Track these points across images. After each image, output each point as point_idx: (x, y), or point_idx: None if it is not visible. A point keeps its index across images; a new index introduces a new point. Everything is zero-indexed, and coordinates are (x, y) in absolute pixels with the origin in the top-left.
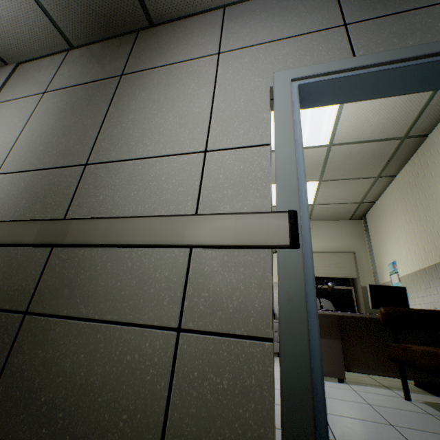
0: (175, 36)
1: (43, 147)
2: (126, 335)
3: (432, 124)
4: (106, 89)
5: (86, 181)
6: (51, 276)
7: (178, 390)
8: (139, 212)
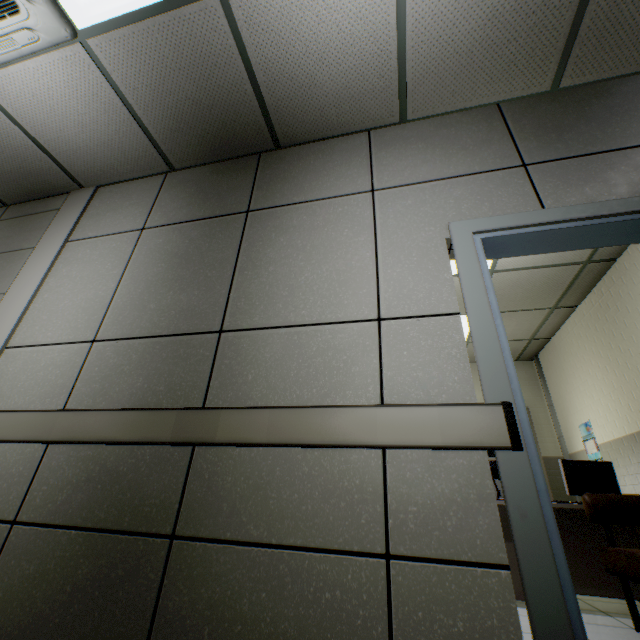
0: (311, 163)
1: (155, 305)
2: (319, 565)
3: (620, 247)
4: (230, 228)
5: (225, 354)
6: (199, 484)
7: (401, 637)
8: (306, 398)
